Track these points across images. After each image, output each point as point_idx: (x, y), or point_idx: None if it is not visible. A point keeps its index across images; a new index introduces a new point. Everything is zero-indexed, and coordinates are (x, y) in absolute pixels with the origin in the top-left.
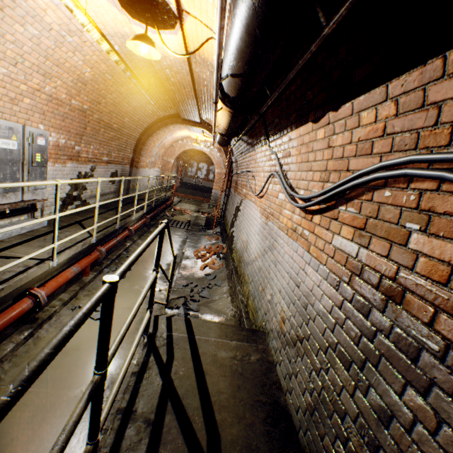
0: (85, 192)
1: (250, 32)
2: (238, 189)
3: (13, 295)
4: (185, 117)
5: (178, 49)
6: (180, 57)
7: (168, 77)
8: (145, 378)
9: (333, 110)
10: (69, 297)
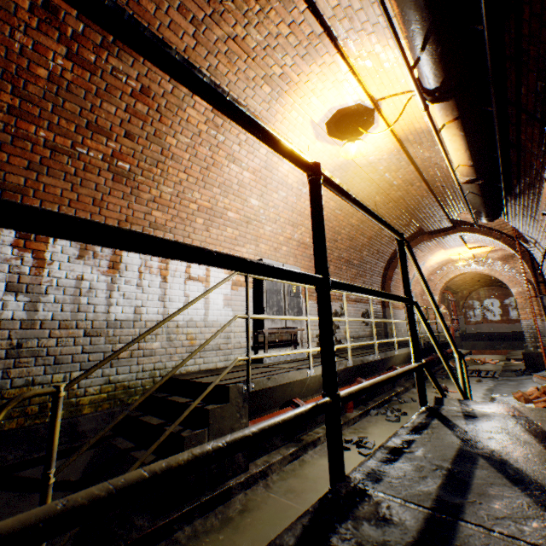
0: (338, 331)
1: None
2: None
3: (278, 397)
4: (428, 228)
5: (386, 141)
6: (392, 149)
7: (389, 183)
8: (425, 433)
9: None
10: None
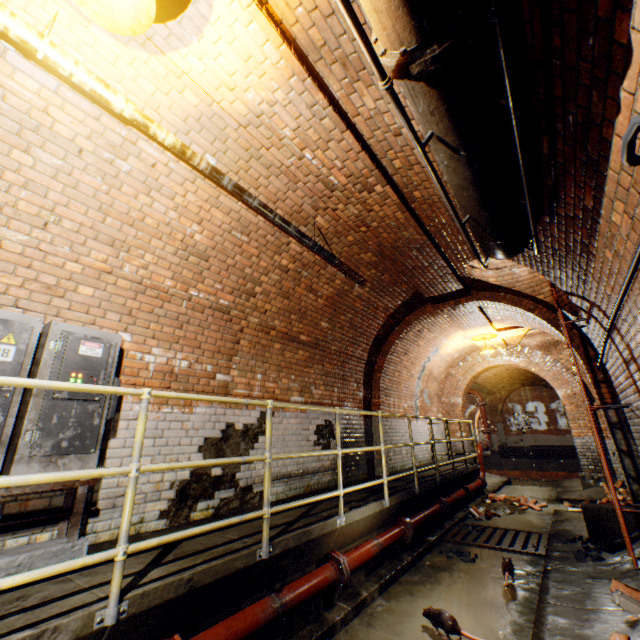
0: (246, 468)
1: None
2: None
3: None
4: (429, 291)
5: (258, 36)
6: (285, 69)
7: (324, 180)
8: None
9: None
10: None
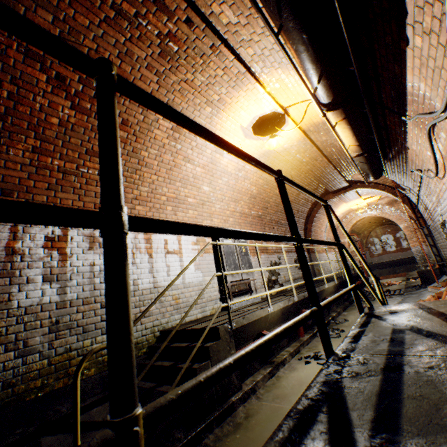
0: (279, 277)
1: (301, 42)
2: (429, 210)
3: (251, 332)
4: (332, 189)
5: (295, 133)
6: (300, 138)
7: (300, 161)
8: (369, 325)
9: (405, 18)
10: (292, 349)
